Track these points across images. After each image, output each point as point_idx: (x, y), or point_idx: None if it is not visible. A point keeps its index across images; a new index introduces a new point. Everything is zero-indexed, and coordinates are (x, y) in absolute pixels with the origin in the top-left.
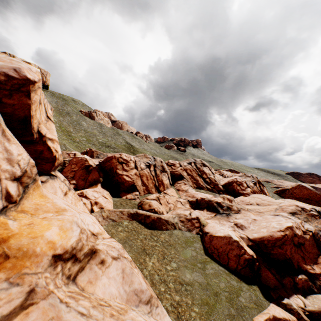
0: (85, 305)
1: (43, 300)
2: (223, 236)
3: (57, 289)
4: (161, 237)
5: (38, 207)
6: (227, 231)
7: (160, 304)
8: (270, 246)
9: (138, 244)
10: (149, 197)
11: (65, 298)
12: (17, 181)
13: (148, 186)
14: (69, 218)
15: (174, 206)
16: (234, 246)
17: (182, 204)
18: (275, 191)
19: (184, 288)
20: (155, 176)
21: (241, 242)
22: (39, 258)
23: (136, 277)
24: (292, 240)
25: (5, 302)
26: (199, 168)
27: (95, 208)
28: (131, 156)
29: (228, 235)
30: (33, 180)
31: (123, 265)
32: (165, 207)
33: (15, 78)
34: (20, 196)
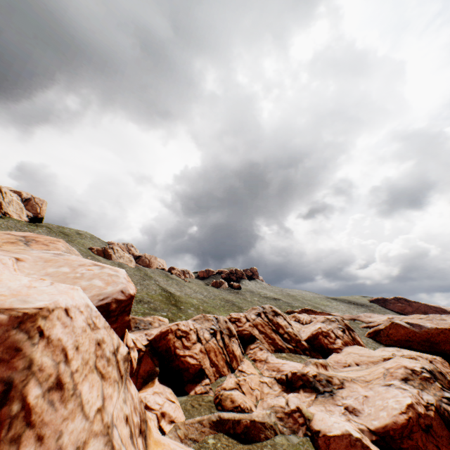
0: None
1: None
2: (341, 435)
3: None
4: None
5: None
6: (344, 425)
7: None
8: (397, 437)
9: None
10: (226, 386)
11: None
12: (141, 433)
13: (218, 365)
14: None
15: (260, 392)
16: (358, 448)
17: (269, 386)
18: (368, 334)
19: None
20: (224, 346)
21: (364, 438)
22: None
23: None
24: (418, 423)
25: None
26: (272, 319)
27: (164, 425)
28: (189, 323)
29: (347, 432)
30: (146, 423)
31: None
32: (251, 398)
33: (123, 300)
34: None
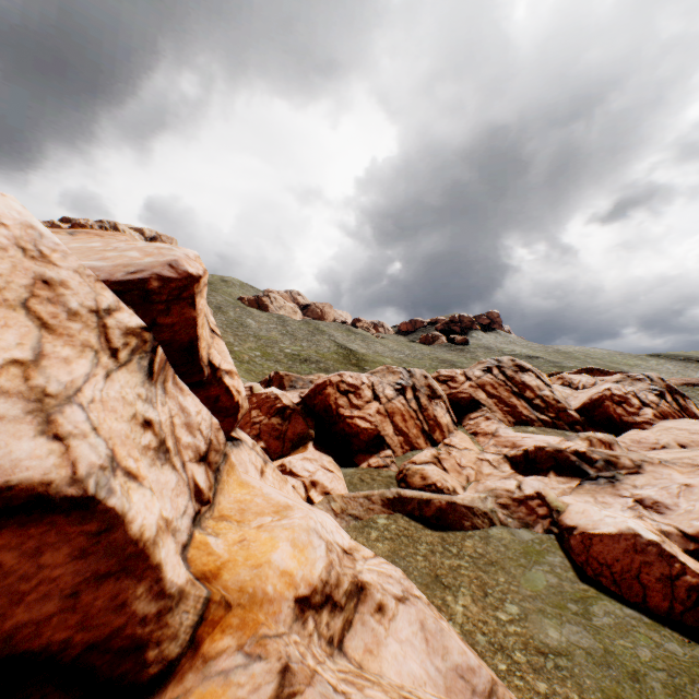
0: (378, 698)
1: (309, 686)
2: (617, 534)
3: (320, 665)
4: (466, 547)
5: (243, 507)
6: (625, 521)
7: (515, 698)
8: None
9: (420, 566)
10: (416, 459)
11: (338, 683)
12: (204, 462)
13: (409, 435)
14: (302, 523)
15: (475, 472)
16: (651, 556)
17: (492, 466)
18: None
19: (551, 662)
20: (419, 410)
21: (667, 543)
22: (275, 605)
23: (452, 639)
24: None
25: (249, 691)
26: (513, 377)
27: (314, 495)
28: (361, 375)
29: (630, 531)
30: (223, 456)
31: (418, 612)
32: (457, 478)
33: (173, 279)
34: (213, 489)
